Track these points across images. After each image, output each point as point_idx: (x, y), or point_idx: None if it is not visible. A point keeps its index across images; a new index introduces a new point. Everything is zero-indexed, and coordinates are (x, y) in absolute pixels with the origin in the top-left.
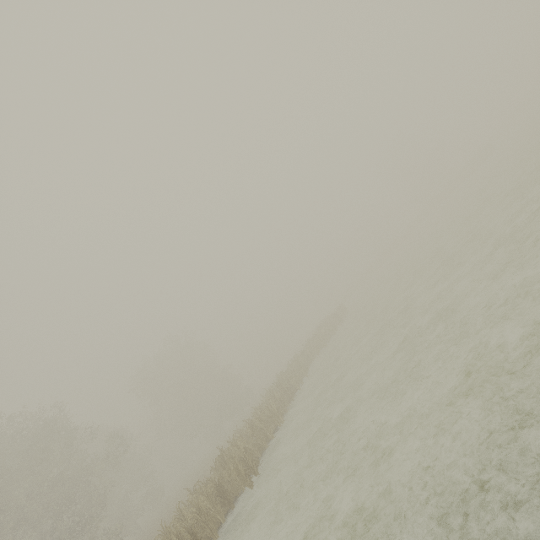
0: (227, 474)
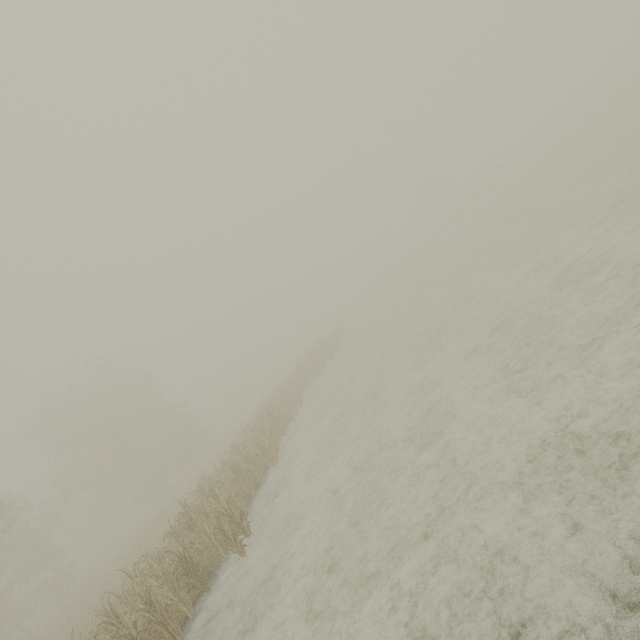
0: (198, 539)
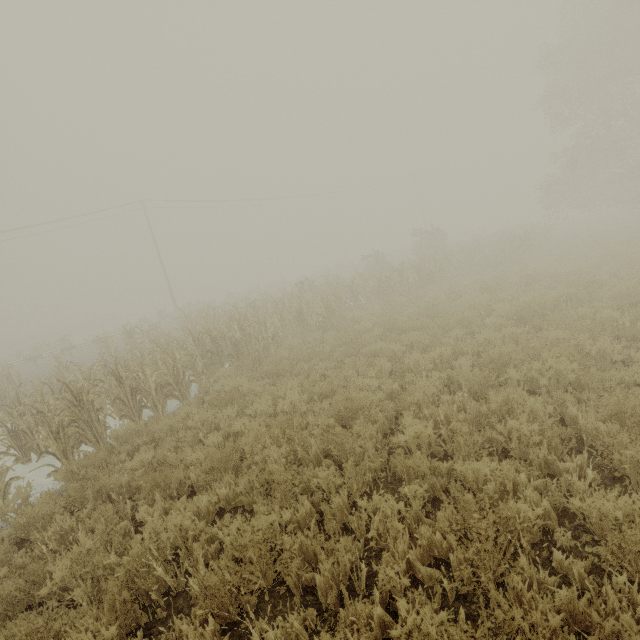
0: None
